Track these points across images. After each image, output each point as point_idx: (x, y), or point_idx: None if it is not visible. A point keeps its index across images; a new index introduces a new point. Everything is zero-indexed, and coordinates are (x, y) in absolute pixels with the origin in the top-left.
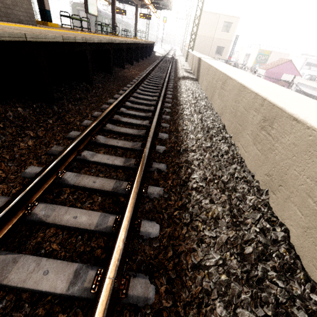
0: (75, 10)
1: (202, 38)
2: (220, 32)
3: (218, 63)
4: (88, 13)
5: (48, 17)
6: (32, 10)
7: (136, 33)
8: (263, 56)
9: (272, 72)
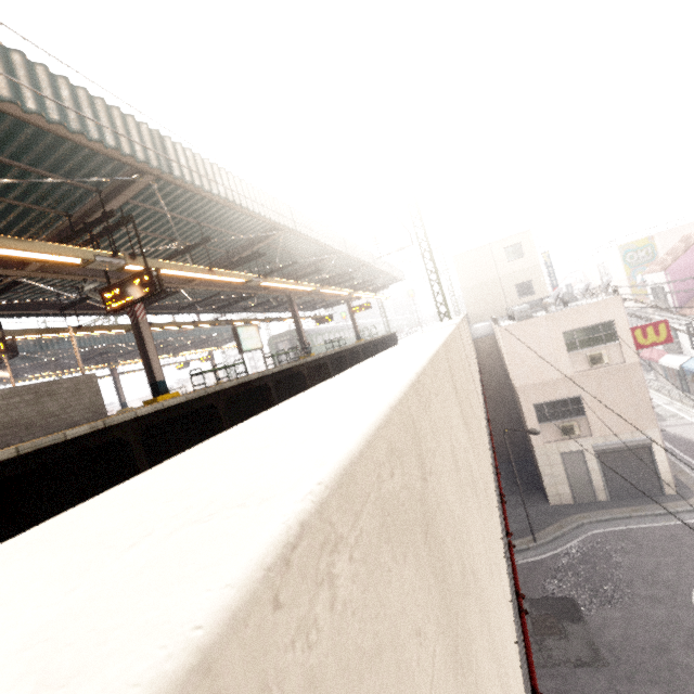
0: (272, 346)
1: (478, 289)
2: (507, 265)
3: (426, 335)
4: (243, 352)
5: (162, 388)
6: (101, 400)
7: (358, 334)
8: (638, 252)
9: (684, 266)
